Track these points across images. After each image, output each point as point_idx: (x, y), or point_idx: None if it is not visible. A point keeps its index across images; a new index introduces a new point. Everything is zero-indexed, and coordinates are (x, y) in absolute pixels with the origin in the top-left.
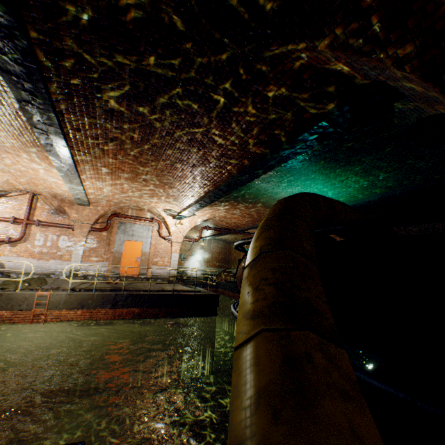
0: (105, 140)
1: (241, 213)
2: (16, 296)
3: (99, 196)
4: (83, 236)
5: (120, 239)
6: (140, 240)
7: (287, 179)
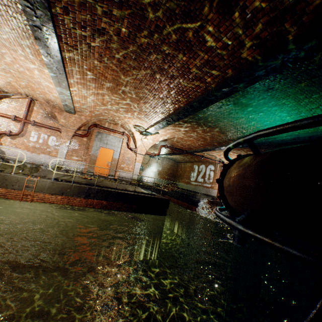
0: (92, 32)
1: (197, 136)
2: (10, 178)
3: (83, 105)
4: (67, 139)
5: (97, 145)
6: (112, 149)
7: (256, 103)
